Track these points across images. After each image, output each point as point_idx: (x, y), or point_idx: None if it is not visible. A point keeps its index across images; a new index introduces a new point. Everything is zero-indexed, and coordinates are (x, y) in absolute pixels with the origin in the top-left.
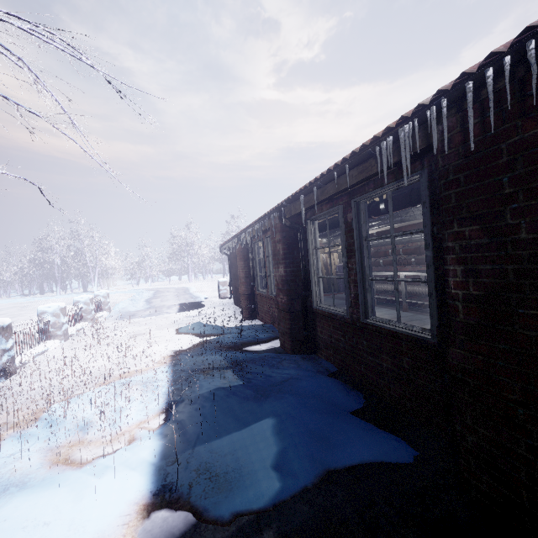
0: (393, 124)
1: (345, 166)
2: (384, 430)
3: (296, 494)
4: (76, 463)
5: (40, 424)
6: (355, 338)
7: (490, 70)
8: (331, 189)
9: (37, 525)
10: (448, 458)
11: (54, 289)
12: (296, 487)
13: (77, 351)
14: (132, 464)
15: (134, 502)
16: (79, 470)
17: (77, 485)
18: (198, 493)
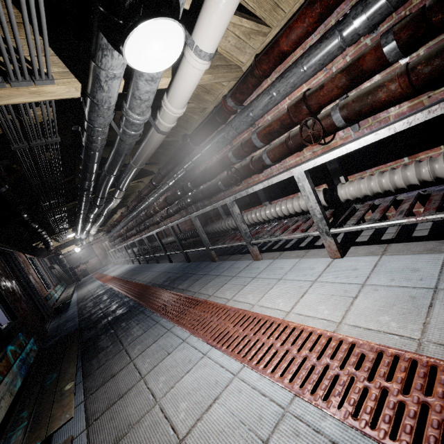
0: None
1: None
2: None
3: None
4: None
5: None
6: None
7: None
8: None
9: None
10: None
11: None
12: None
13: None
14: None
15: None
16: None
17: None
18: None
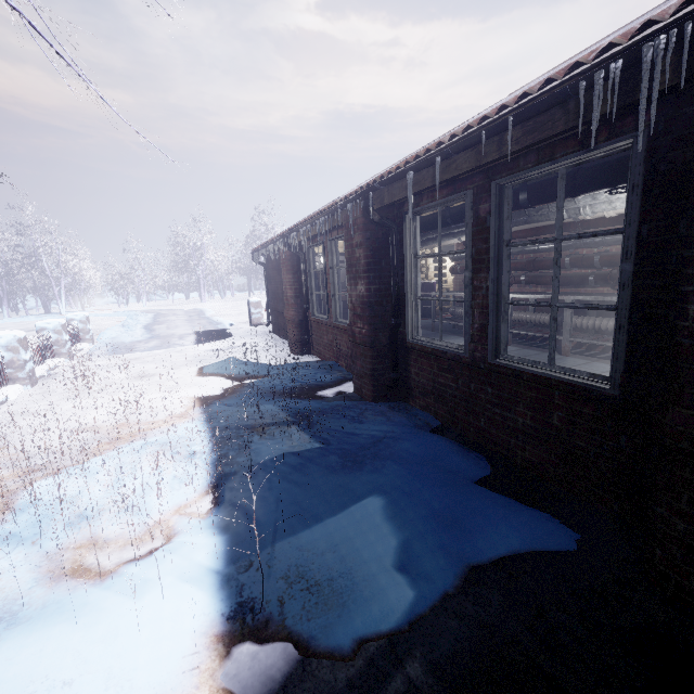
0: (621, 39)
1: (505, 120)
2: (527, 506)
3: (435, 604)
4: (93, 575)
5: (20, 516)
6: (474, 384)
7: None
8: (465, 162)
9: (52, 689)
10: (619, 541)
11: None
12: (434, 594)
13: (55, 402)
14: (184, 574)
15: (199, 632)
16: (100, 587)
17: (104, 614)
18: (296, 612)
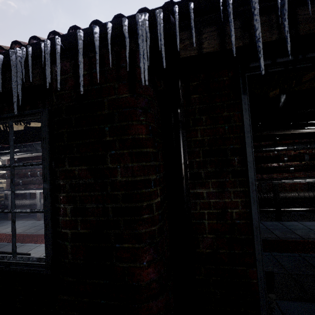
0: (8, 47)
1: None
2: None
3: None
4: None
5: None
6: None
7: (97, 27)
8: None
9: None
10: None
11: None
12: None
13: None
14: None
15: None
16: None
17: None
18: None
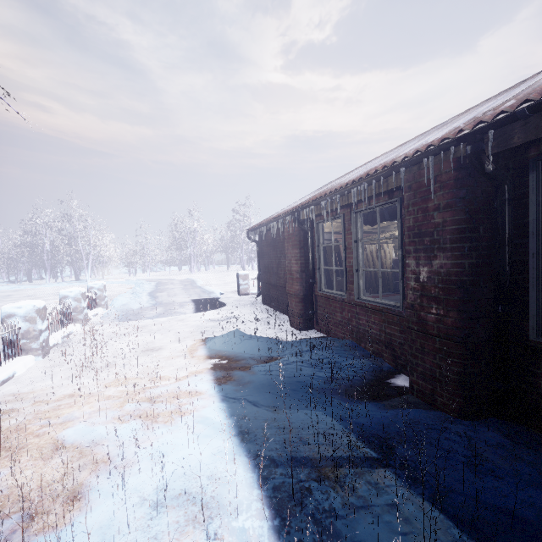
0: None
1: None
2: None
3: None
4: None
5: None
6: None
7: None
8: None
9: None
10: None
11: (44, 276)
12: None
13: (60, 380)
14: None
15: None
16: None
17: None
18: None
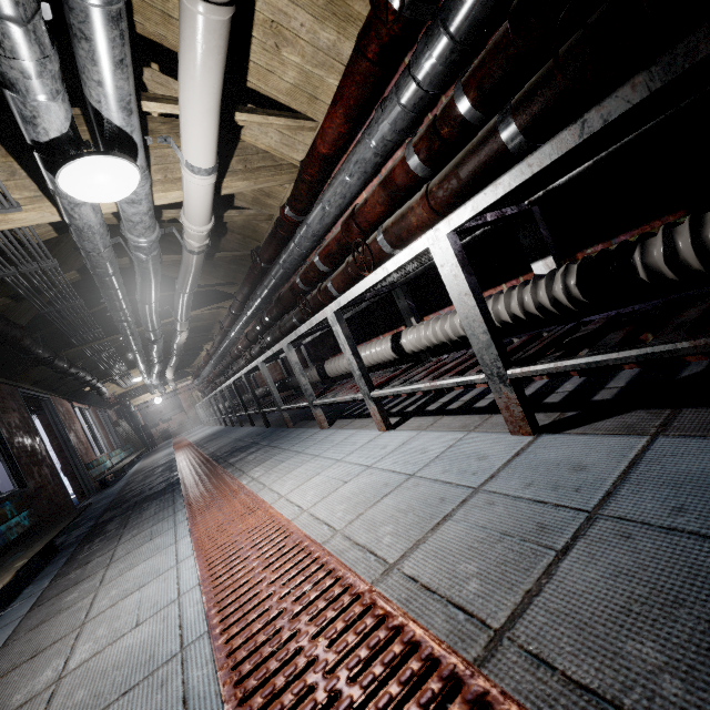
0: None
1: None
2: None
3: None
4: None
5: None
6: None
7: None
8: None
9: None
10: None
11: None
12: None
13: None
14: None
15: None
16: None
17: None
18: None
